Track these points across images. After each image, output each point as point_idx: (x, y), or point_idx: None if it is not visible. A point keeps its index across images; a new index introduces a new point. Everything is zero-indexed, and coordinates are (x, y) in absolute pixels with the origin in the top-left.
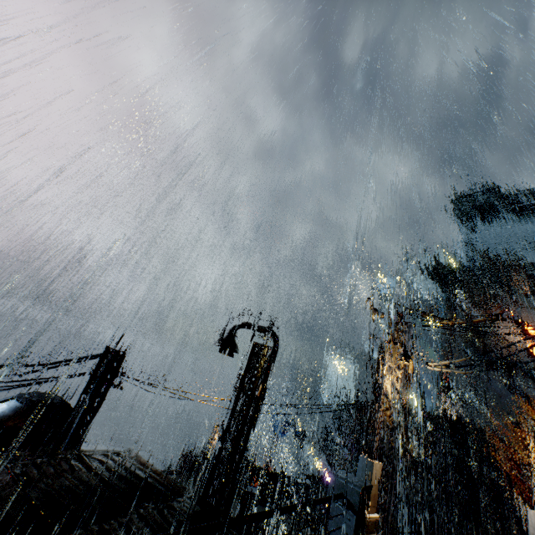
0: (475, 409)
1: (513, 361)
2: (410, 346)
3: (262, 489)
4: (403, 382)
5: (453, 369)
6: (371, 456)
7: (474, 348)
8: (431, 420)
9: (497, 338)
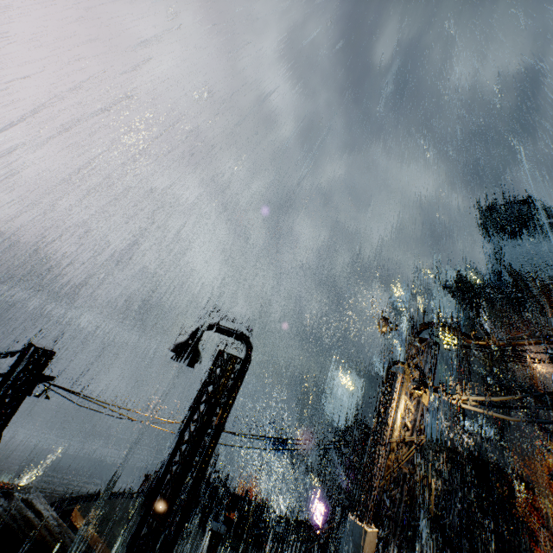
0: (489, 440)
1: (537, 391)
2: (428, 369)
3: (238, 521)
4: (415, 417)
5: (468, 394)
6: (364, 520)
7: (493, 372)
8: (442, 452)
9: (521, 364)
